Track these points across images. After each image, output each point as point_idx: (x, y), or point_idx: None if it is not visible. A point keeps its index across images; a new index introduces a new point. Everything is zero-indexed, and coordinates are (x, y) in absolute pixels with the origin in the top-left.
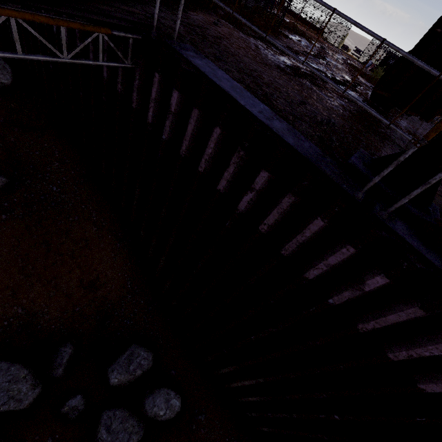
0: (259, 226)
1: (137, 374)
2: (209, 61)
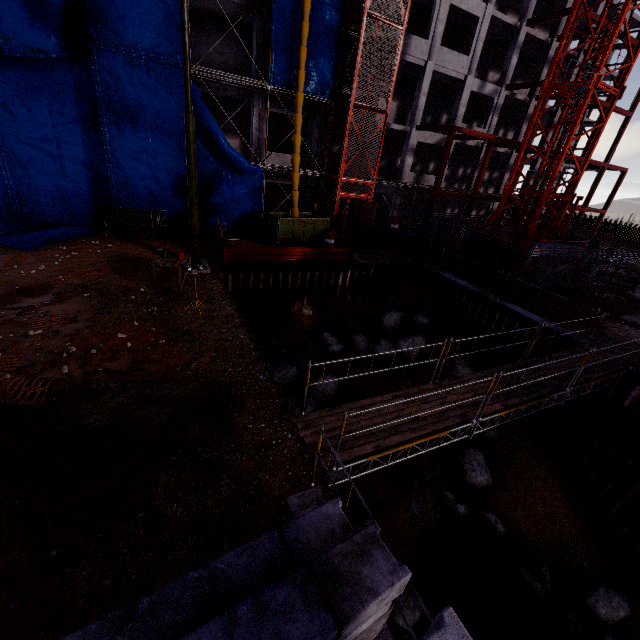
0: None
1: (620, 614)
2: None
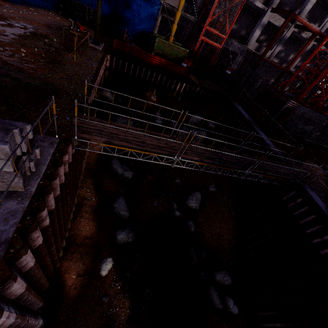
0: (320, 250)
1: (225, 283)
2: (314, 193)
